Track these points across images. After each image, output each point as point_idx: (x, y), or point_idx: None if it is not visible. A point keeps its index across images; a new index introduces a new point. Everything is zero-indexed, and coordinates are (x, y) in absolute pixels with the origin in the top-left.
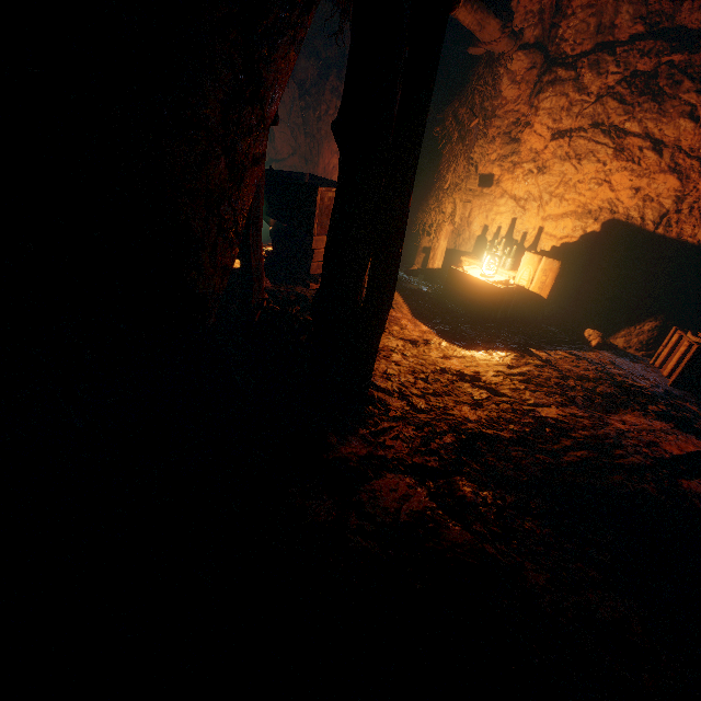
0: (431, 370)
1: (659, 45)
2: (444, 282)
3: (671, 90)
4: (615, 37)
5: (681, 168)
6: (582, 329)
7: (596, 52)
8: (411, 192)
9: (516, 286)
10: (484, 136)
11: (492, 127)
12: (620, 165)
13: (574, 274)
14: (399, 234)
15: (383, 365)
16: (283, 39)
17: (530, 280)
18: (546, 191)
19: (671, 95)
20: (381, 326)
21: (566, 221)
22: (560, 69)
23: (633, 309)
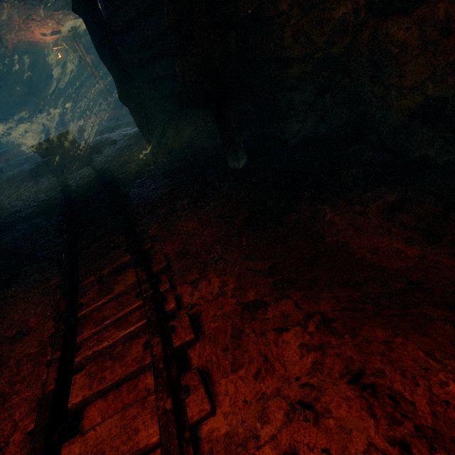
0: None
1: None
2: None
3: None
4: None
5: None
6: None
7: None
8: None
9: None
10: None
11: None
12: None
13: None
14: None
15: None
16: None
17: None
18: None
19: None
20: None
21: None
22: None
23: None
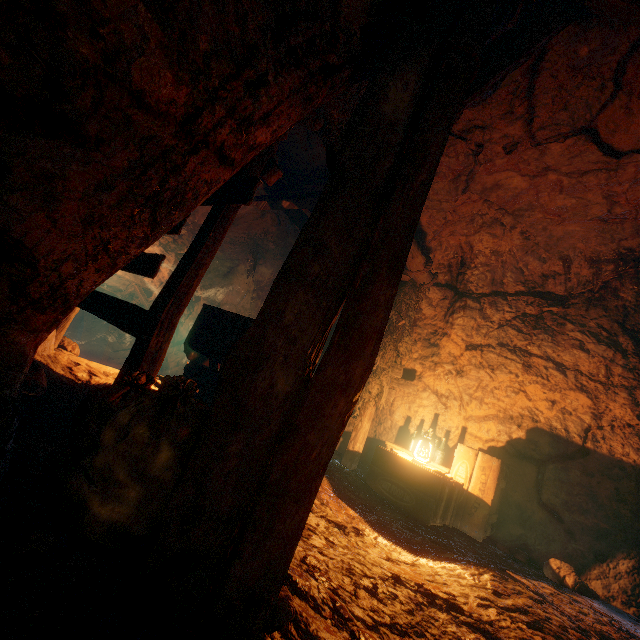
0: (377, 574)
1: (538, 300)
2: (363, 471)
3: (558, 328)
4: (504, 290)
5: (587, 388)
6: (537, 559)
7: (493, 295)
8: (416, 223)
9: (455, 481)
10: (409, 334)
11: (414, 332)
12: (531, 378)
13: (509, 483)
14: (395, 268)
15: (300, 547)
16: (298, 71)
17: (468, 478)
18: (465, 392)
19: (560, 331)
20: (344, 414)
21: (489, 424)
22: (468, 299)
23: (595, 537)
